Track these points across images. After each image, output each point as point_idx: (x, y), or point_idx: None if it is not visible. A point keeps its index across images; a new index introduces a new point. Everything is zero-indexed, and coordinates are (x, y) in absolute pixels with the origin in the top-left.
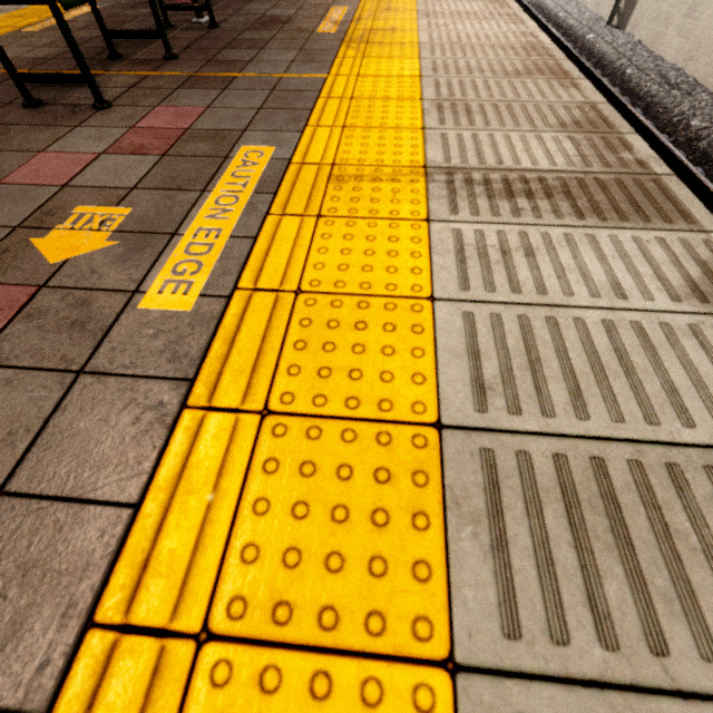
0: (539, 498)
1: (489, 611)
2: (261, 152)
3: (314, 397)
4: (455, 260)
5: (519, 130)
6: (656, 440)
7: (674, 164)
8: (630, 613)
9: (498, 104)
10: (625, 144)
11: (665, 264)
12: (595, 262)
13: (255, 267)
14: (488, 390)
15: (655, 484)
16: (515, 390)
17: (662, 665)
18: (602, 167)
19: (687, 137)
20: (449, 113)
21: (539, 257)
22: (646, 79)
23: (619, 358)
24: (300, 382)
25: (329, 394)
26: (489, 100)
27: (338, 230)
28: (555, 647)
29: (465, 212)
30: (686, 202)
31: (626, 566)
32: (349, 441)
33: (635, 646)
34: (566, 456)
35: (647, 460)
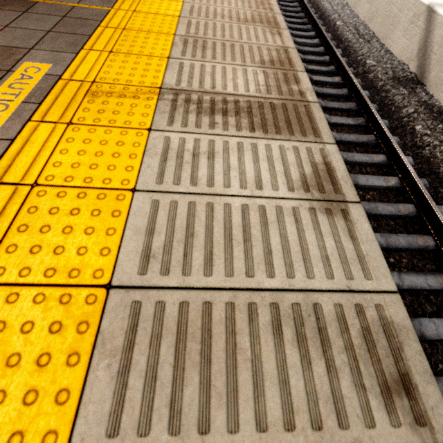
0: (161, 334)
1: (102, 419)
2: (39, 68)
3: (22, 269)
4: (159, 160)
5: (233, 64)
6: (248, 287)
7: (353, 88)
8: (194, 408)
9: (226, 43)
10: (296, 79)
11: (293, 165)
12: (251, 163)
13: (5, 165)
14: (152, 258)
15: (238, 317)
16: (170, 257)
17: (202, 440)
18: (277, 95)
19: (364, 70)
20: (190, 47)
21: (217, 159)
22: (347, 30)
23: (244, 231)
24: (13, 258)
25: (34, 267)
26: (221, 39)
27: (81, 135)
28: (138, 439)
29: (177, 124)
30: (319, 122)
31: (202, 376)
32: (38, 303)
33: (190, 430)
34: (188, 302)
35: (238, 302)
